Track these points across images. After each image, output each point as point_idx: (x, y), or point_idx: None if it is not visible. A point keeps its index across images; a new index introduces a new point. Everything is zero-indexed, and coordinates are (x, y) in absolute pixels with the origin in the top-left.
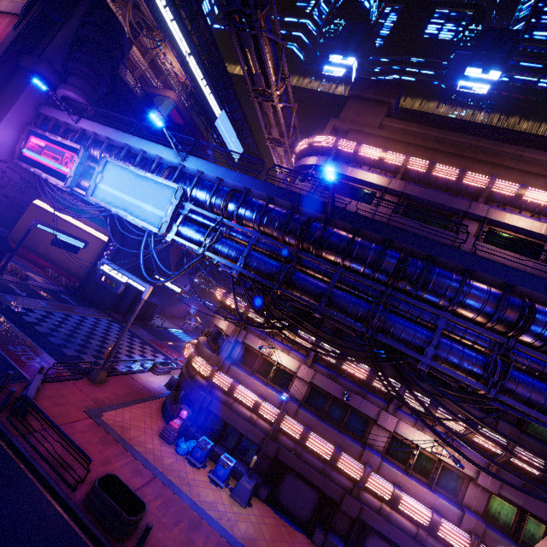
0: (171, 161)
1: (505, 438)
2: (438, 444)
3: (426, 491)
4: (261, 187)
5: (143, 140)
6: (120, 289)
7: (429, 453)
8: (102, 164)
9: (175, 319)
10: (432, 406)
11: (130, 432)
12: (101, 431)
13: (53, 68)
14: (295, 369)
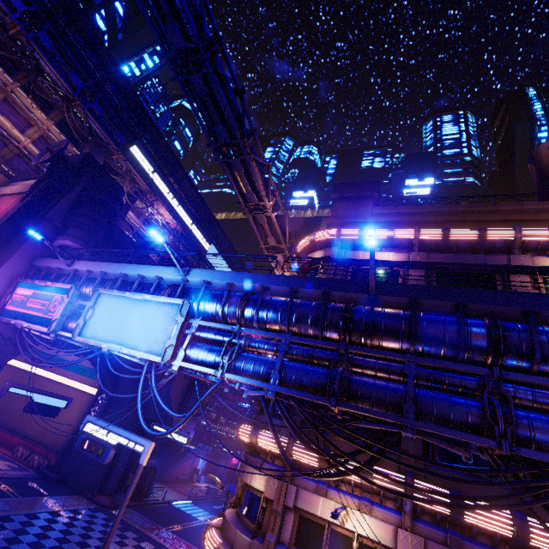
0: (172, 278)
1: None
2: None
3: None
4: (280, 281)
5: (140, 266)
6: (109, 456)
7: None
8: (95, 297)
9: (180, 483)
10: None
11: None
12: None
13: (52, 225)
14: (390, 542)
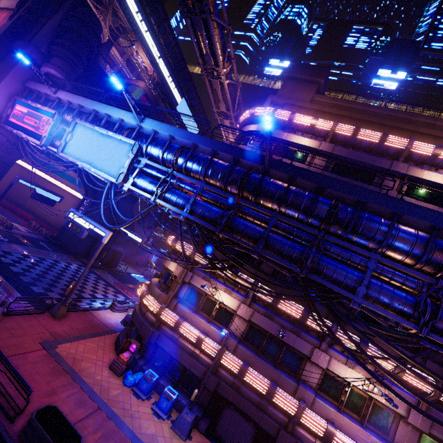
0: (131, 123)
1: (438, 378)
2: (368, 382)
3: (358, 429)
4: (207, 143)
5: (108, 106)
6: (84, 234)
7: (360, 390)
8: (72, 125)
9: (138, 266)
10: (363, 344)
11: (81, 363)
12: (52, 362)
13: (39, 51)
14: (235, 308)
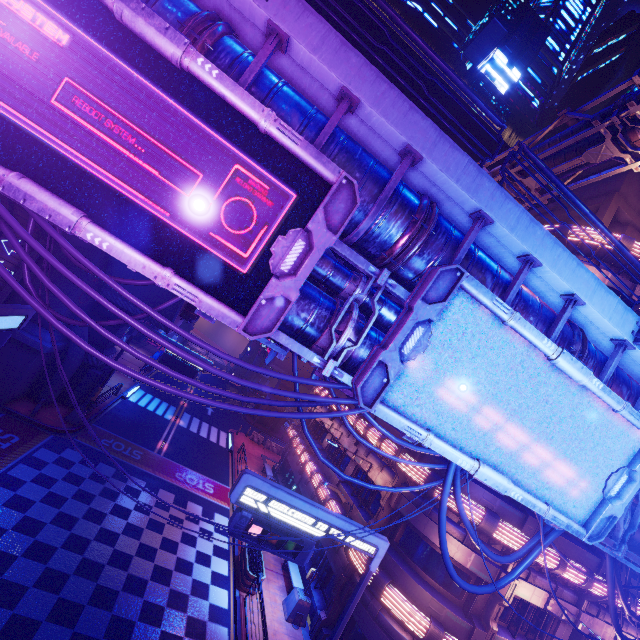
0: (596, 320)
1: None
2: None
3: None
4: None
5: (540, 226)
6: (311, 554)
7: None
8: (447, 297)
9: None
10: None
11: None
12: None
13: None
14: (571, 619)
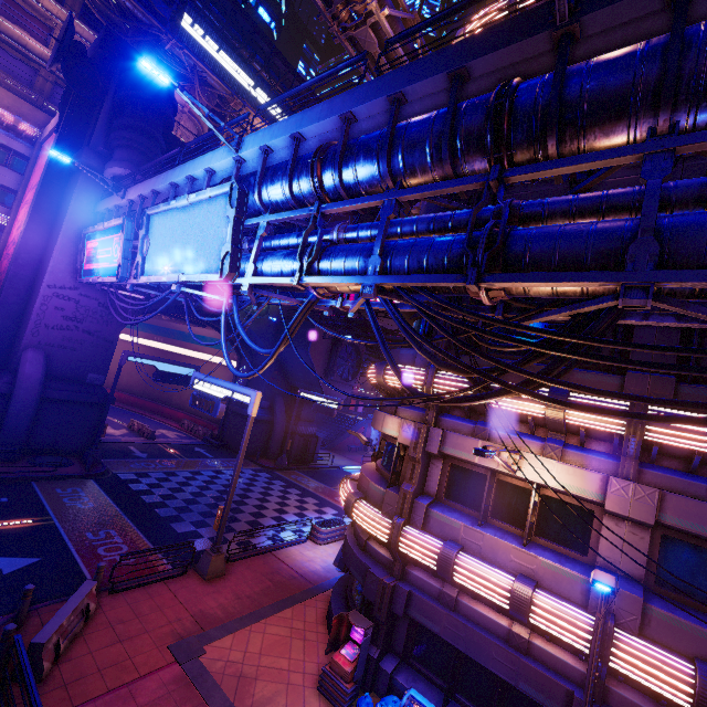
0: (225, 166)
1: None
2: None
3: None
4: (370, 93)
5: (187, 164)
6: (220, 410)
7: None
8: (144, 223)
9: (352, 452)
10: None
11: (255, 687)
12: (191, 695)
13: (97, 154)
14: (593, 494)
